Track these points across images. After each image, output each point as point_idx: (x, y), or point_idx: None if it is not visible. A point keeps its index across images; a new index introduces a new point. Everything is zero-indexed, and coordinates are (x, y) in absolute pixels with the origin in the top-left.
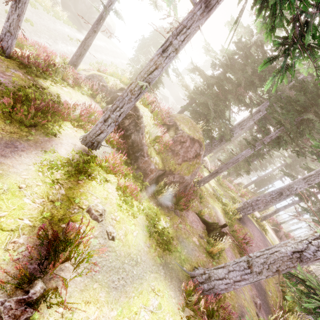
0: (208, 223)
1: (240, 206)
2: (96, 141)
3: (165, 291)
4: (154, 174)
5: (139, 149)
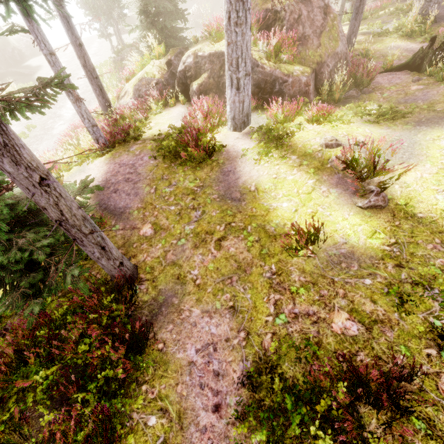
0: (407, 64)
1: (422, 4)
2: (244, 116)
3: (443, 132)
4: (311, 84)
5: (272, 82)
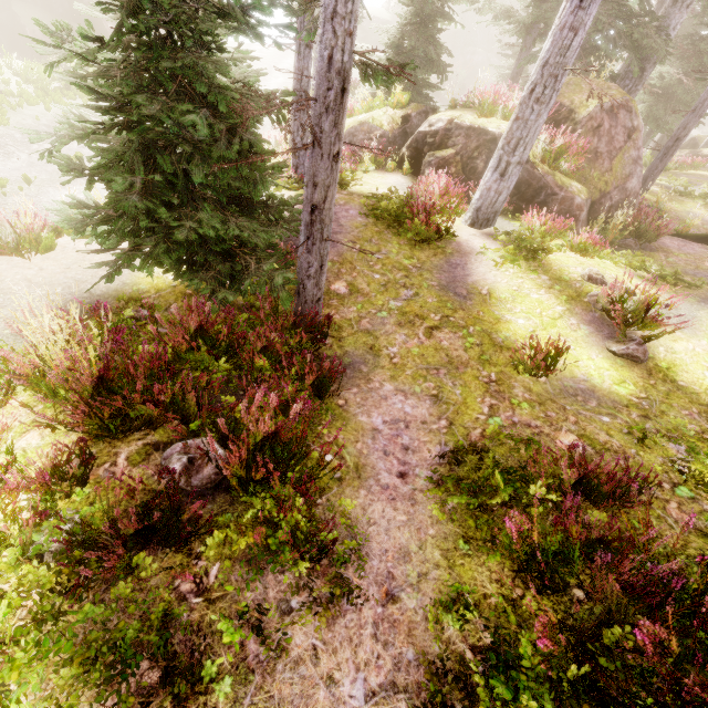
0: (707, 236)
1: None
2: (492, 213)
3: None
4: (585, 210)
5: (537, 189)
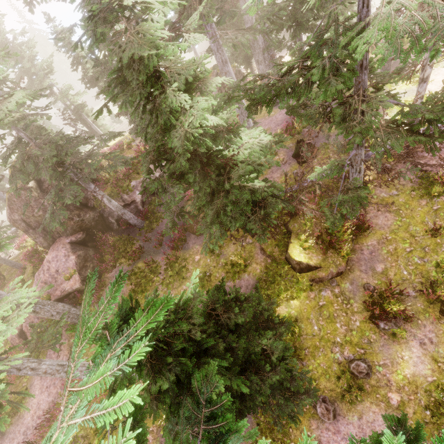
0: None
1: None
2: None
3: None
4: None
5: None
